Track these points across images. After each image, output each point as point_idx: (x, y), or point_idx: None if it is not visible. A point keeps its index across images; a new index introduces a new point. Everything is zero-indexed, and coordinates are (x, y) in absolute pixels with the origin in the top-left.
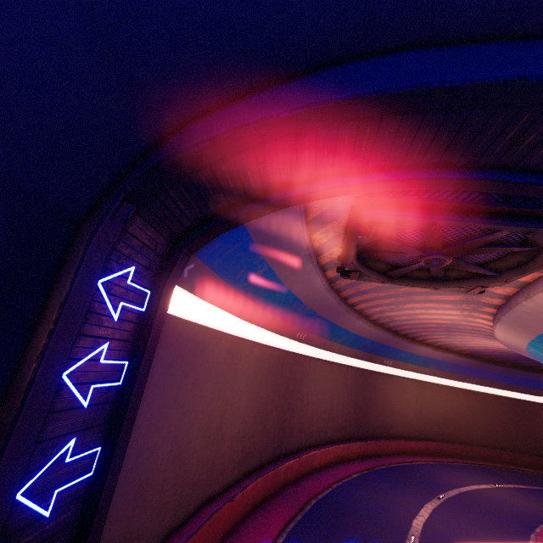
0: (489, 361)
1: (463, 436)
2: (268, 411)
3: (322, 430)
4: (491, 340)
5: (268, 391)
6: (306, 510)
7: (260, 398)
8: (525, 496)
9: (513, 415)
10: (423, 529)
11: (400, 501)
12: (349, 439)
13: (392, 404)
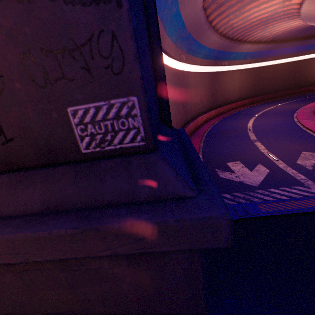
0: (281, 42)
1: (261, 92)
2: (178, 103)
3: (199, 109)
4: (291, 21)
5: (176, 93)
6: (205, 136)
7: (175, 97)
8: (290, 104)
9: (288, 71)
10: (252, 125)
11: (239, 122)
12: (210, 110)
13: (228, 87)
